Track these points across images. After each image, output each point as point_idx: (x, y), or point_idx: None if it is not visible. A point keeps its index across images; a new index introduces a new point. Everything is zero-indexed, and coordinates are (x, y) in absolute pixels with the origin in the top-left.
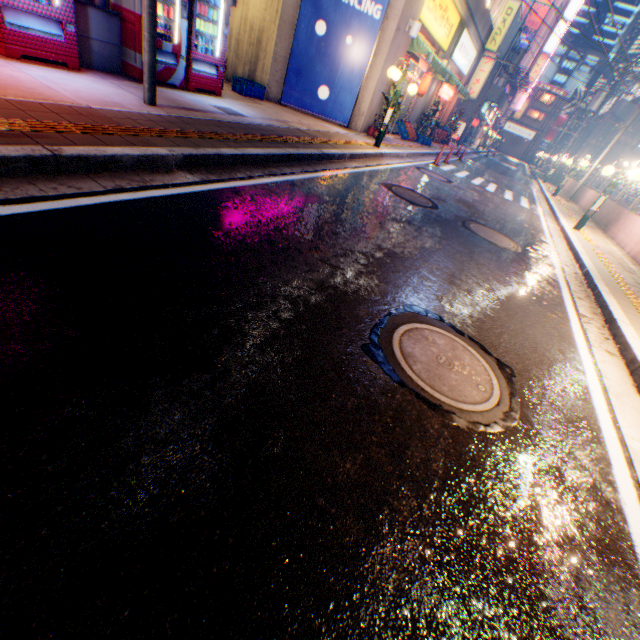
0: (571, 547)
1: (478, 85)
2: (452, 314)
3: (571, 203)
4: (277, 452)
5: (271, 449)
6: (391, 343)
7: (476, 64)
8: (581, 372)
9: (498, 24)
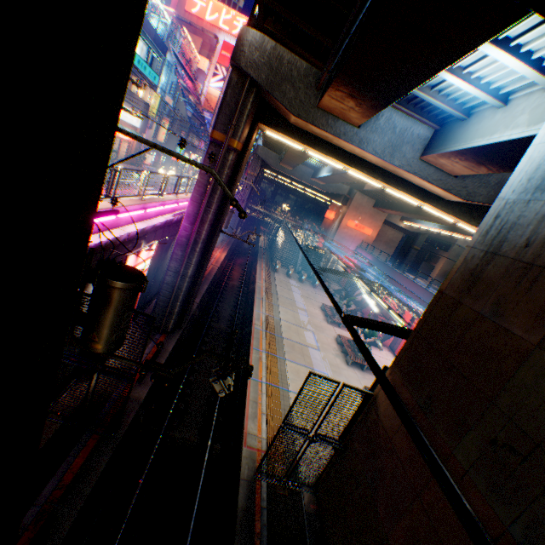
0: None
1: (165, 136)
2: None
3: None
4: None
5: None
6: None
7: (147, 122)
8: None
9: (153, 103)
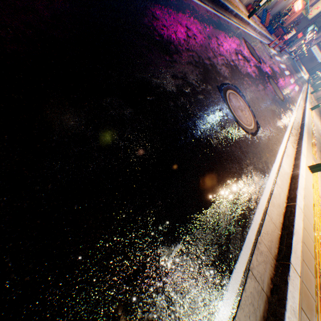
0: (253, 164)
1: (316, 11)
2: (249, 100)
3: (316, 102)
4: (187, 92)
5: (185, 90)
6: (226, 92)
7: None
8: (280, 143)
9: None
